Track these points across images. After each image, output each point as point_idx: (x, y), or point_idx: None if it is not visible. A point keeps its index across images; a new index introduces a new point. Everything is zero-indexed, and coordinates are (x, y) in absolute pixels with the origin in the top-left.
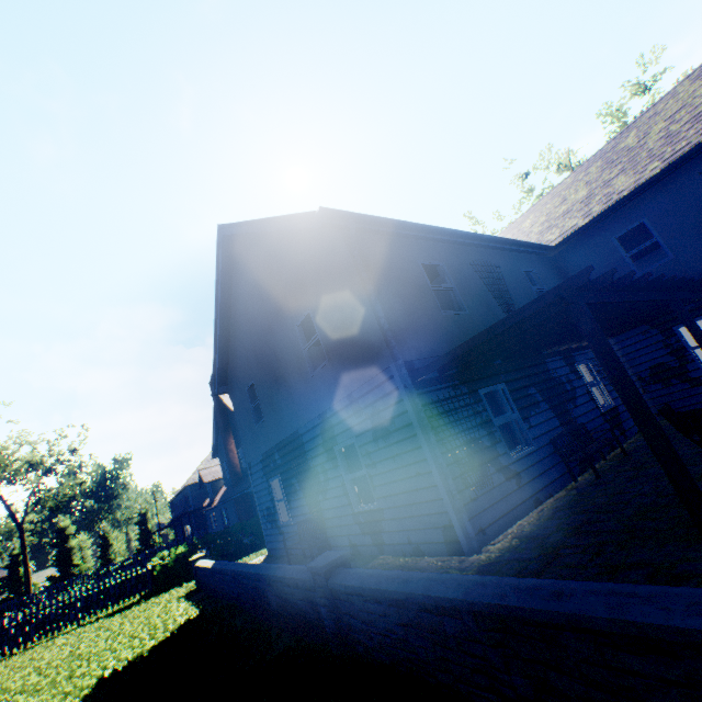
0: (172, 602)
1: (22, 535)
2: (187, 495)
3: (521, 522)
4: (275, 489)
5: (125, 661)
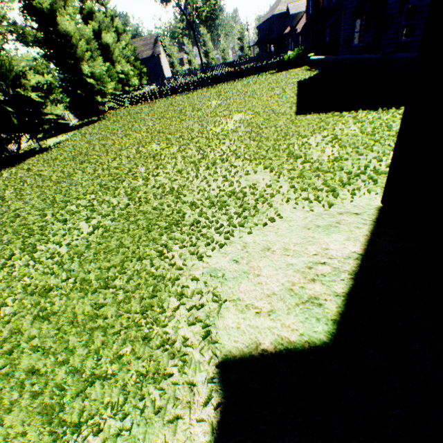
0: (302, 71)
1: (194, 36)
2: (272, 23)
3: None
4: (356, 26)
5: (301, 80)
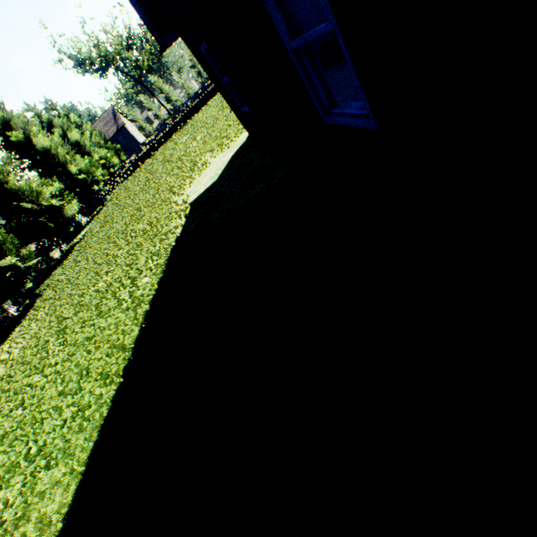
0: None
1: (148, 90)
2: None
3: None
4: None
5: None
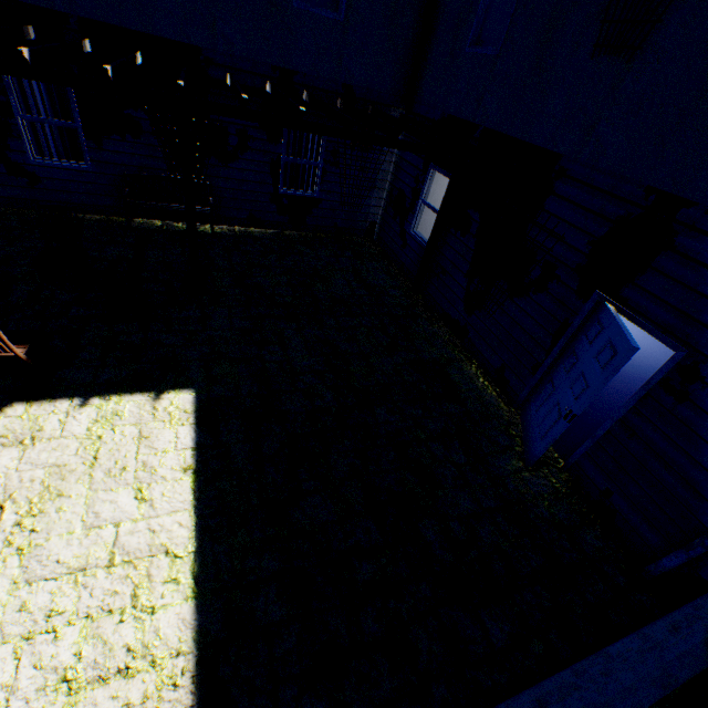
0: None
1: None
2: None
3: (4, 210)
4: None
5: None
